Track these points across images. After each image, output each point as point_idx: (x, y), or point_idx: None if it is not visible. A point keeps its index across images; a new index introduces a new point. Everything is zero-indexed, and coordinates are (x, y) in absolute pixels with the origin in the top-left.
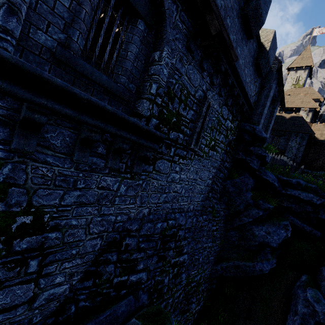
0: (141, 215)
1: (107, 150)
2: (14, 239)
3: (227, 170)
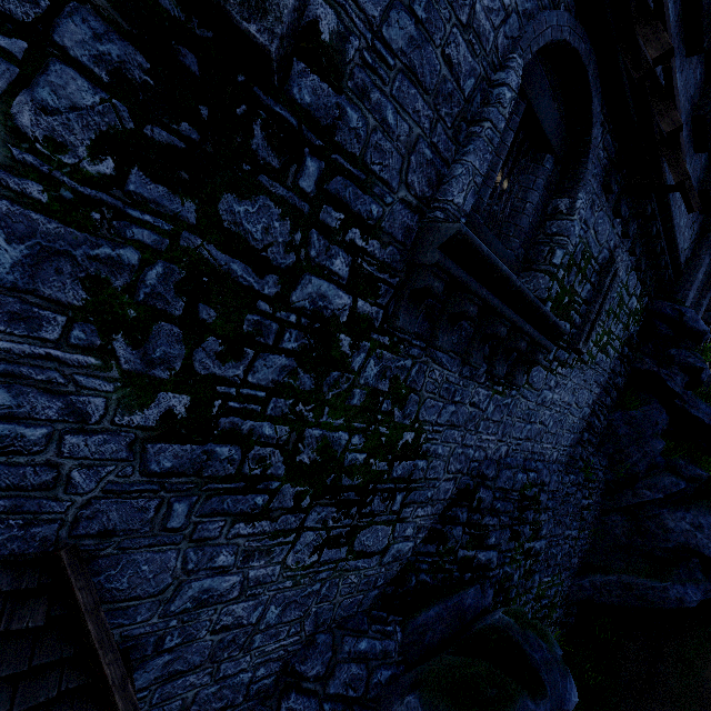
0: (498, 455)
1: (490, 348)
2: (396, 461)
3: (617, 392)
